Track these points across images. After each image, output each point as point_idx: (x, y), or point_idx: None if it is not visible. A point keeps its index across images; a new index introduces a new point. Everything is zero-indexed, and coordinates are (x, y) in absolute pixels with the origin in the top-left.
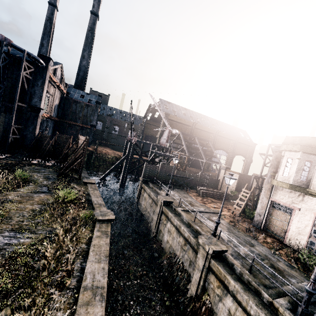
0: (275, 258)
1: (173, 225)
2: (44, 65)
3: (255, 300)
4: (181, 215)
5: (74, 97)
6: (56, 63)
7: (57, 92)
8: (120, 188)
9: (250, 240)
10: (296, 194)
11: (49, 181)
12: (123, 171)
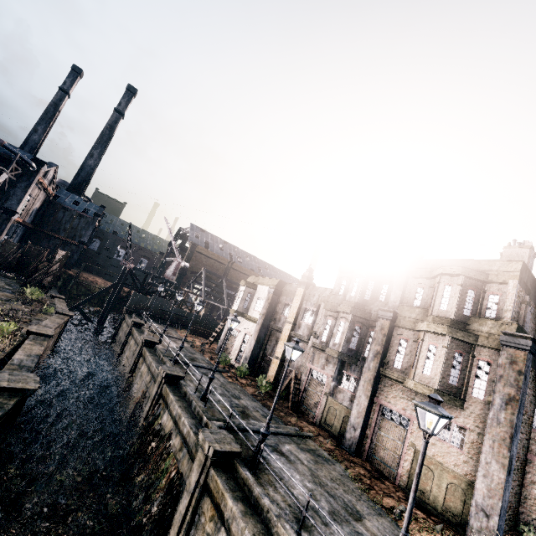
0: (203, 360)
1: (134, 340)
2: (36, 169)
3: (154, 358)
4: (145, 332)
5: (65, 202)
6: (50, 164)
7: (42, 194)
8: (99, 323)
9: (197, 353)
10: (242, 320)
11: (11, 287)
12: (107, 301)
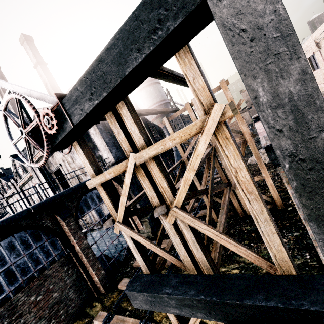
0: None
1: None
2: None
3: None
4: None
5: None
6: None
7: None
8: None
9: None
10: None
11: None
12: None
